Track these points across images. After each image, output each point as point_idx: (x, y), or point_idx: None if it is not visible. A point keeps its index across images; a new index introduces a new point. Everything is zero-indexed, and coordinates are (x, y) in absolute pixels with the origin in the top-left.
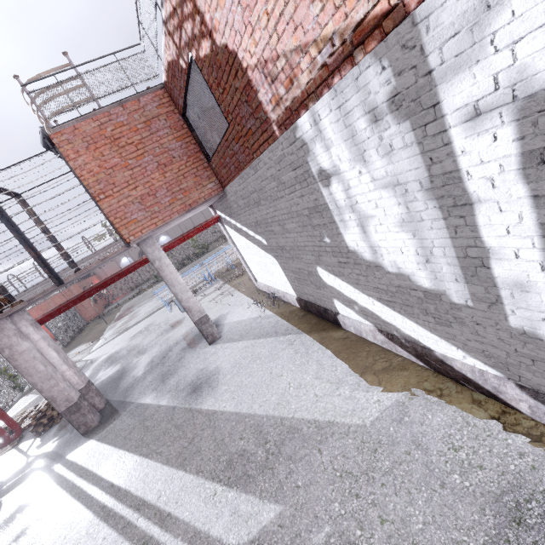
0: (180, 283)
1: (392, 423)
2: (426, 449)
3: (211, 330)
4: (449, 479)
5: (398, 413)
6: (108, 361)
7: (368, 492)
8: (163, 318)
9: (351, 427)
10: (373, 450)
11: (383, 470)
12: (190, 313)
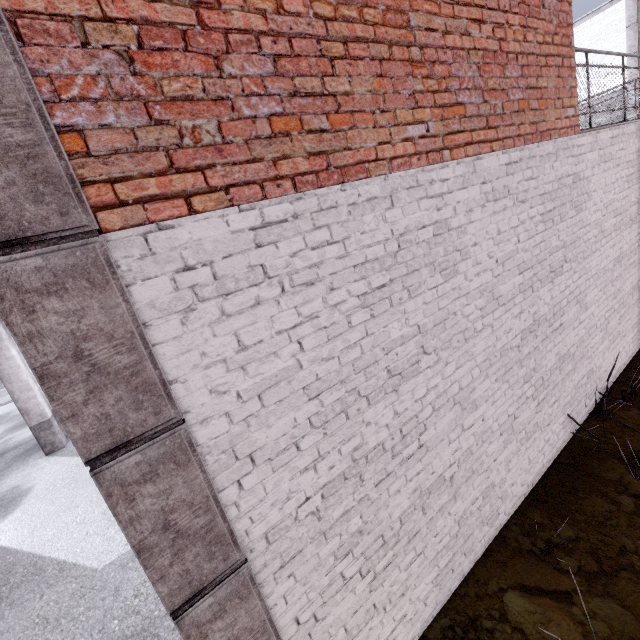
0: (21, 379)
1: (118, 568)
2: (119, 595)
3: (52, 438)
4: (110, 624)
5: (130, 558)
6: None
7: (45, 639)
8: None
9: (86, 570)
10: (82, 596)
11: (73, 616)
12: (27, 416)
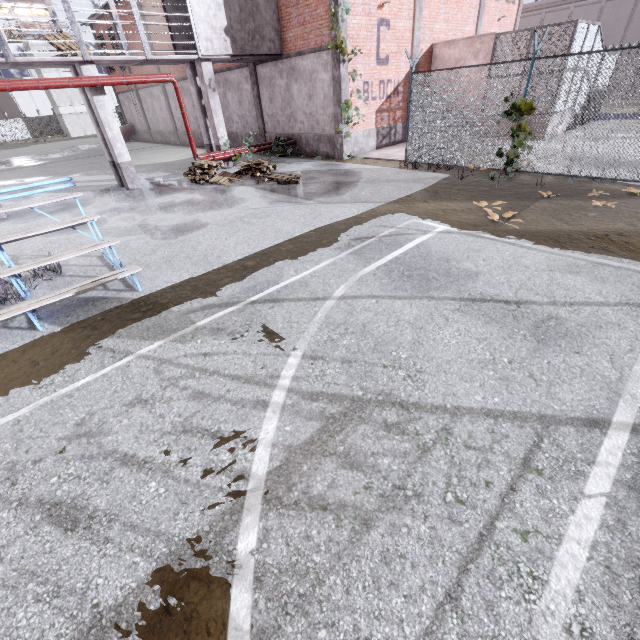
0: None
1: None
2: None
3: None
4: None
5: None
6: (210, 202)
7: None
8: (124, 245)
9: None
10: None
11: None
12: None
